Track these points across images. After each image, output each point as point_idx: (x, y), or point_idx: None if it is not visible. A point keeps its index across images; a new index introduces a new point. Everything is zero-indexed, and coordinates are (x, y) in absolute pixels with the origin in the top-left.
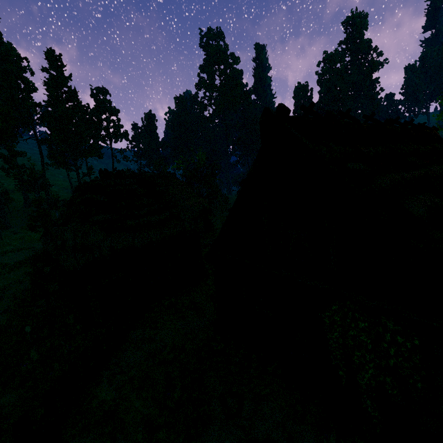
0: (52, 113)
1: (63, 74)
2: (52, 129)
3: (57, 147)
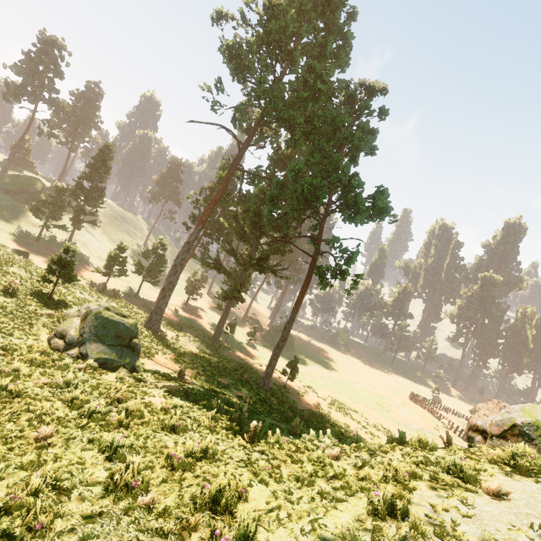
0: None
1: None
2: None
3: None
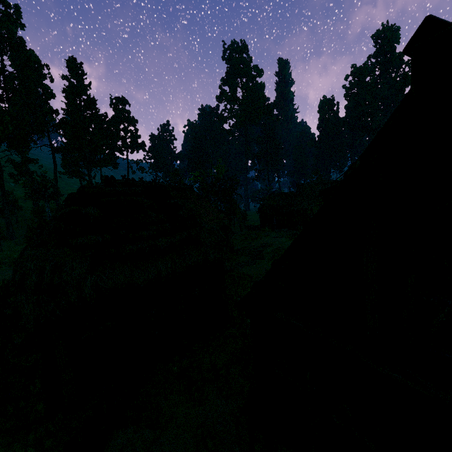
0: (68, 121)
1: (83, 82)
2: (67, 137)
3: (71, 156)
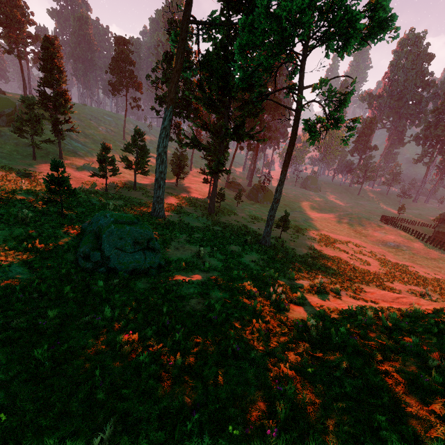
0: None
1: None
2: None
3: None
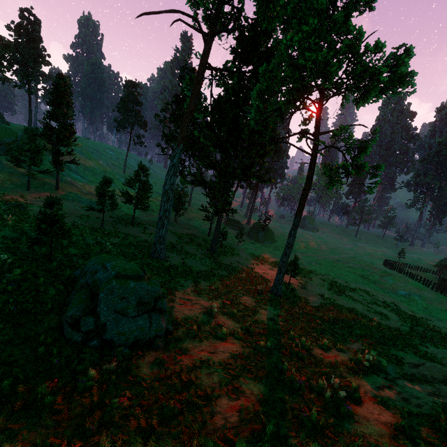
0: None
1: None
2: None
3: None
